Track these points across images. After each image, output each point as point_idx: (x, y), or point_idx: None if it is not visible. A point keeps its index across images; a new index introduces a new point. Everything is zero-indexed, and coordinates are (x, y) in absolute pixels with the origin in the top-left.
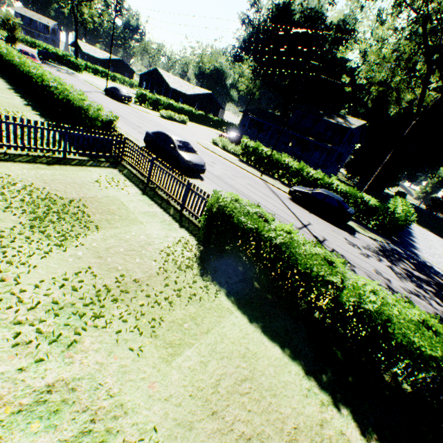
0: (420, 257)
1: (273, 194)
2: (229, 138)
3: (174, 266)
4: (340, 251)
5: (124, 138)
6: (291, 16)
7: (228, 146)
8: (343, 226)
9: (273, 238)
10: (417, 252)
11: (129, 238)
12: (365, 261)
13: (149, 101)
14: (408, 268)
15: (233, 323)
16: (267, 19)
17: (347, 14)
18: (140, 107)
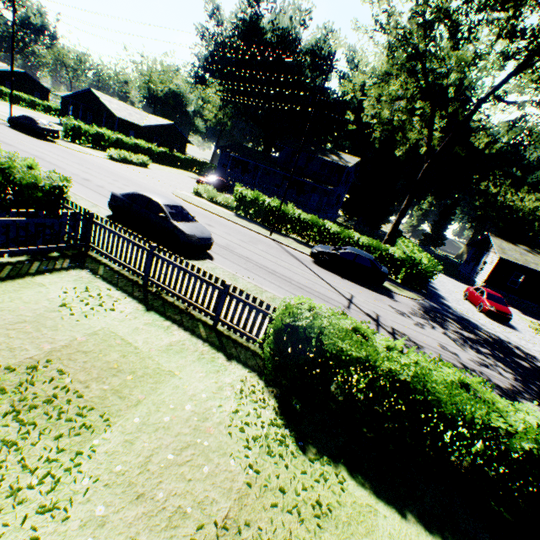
0: (453, 309)
1: (295, 260)
2: (211, 184)
3: (260, 451)
4: (399, 328)
5: (90, 214)
6: (261, 35)
7: (216, 197)
8: (379, 288)
9: (393, 369)
10: (447, 302)
11: (168, 419)
12: (424, 334)
13: (86, 136)
14: (456, 328)
15: (389, 535)
16: (233, 36)
17: (321, 39)
18: (75, 145)
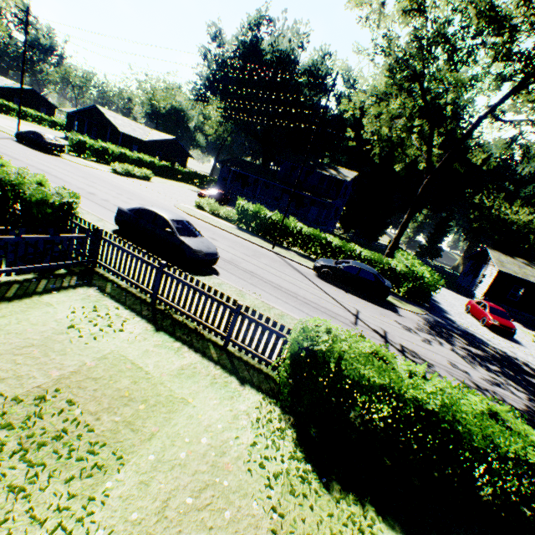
0: (457, 324)
1: (298, 273)
2: (212, 197)
3: (282, 490)
4: (408, 345)
5: (99, 231)
6: (261, 56)
7: (218, 210)
8: (383, 302)
9: (418, 397)
10: (450, 316)
11: (184, 455)
12: (433, 351)
13: (90, 150)
14: (463, 344)
15: None
16: (234, 57)
17: (319, 60)
18: (79, 159)
